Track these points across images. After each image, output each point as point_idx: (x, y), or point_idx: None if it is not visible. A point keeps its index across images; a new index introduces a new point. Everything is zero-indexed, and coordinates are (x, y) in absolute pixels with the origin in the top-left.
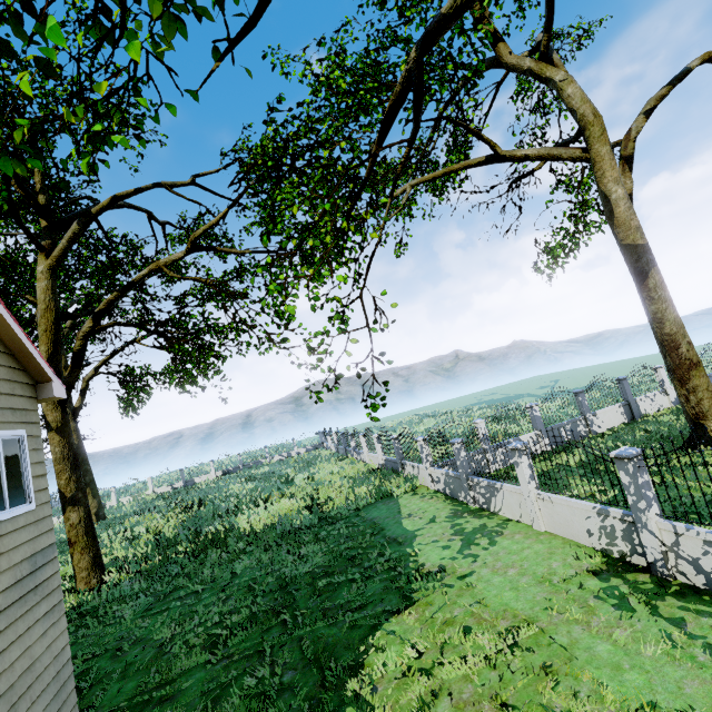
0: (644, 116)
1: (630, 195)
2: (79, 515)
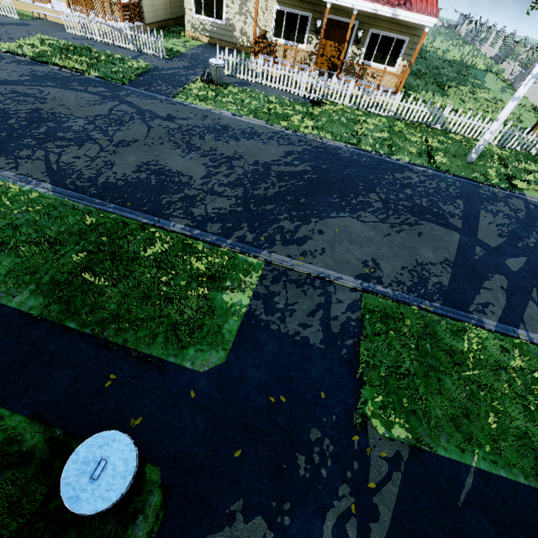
0: None
1: None
2: None
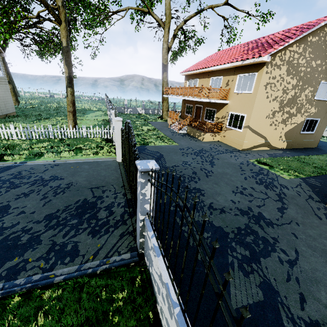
0: (184, 22)
1: (169, 48)
2: (11, 87)
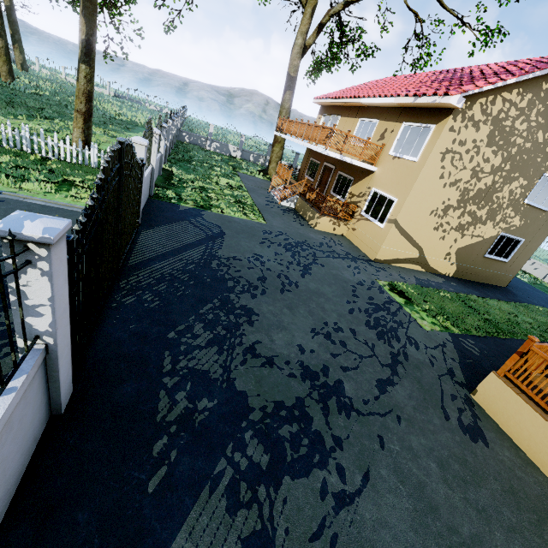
0: (344, 4)
1: (306, 47)
2: (2, 44)
